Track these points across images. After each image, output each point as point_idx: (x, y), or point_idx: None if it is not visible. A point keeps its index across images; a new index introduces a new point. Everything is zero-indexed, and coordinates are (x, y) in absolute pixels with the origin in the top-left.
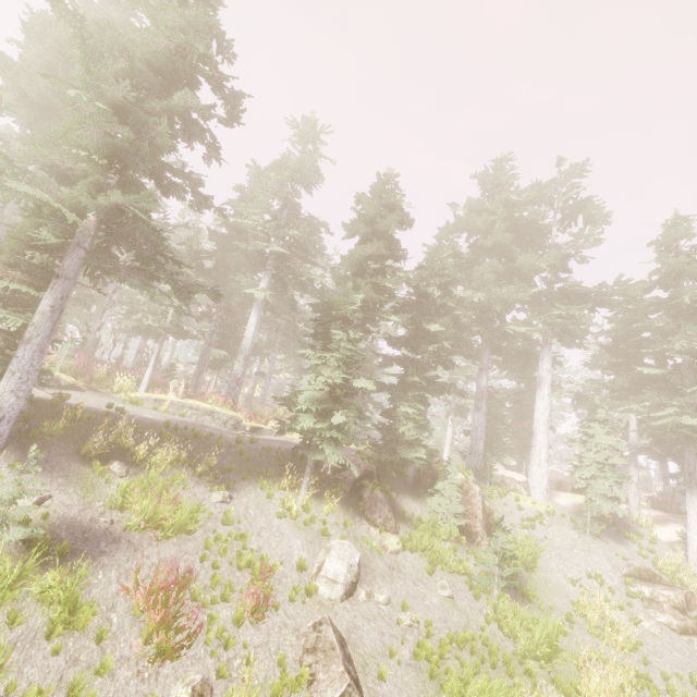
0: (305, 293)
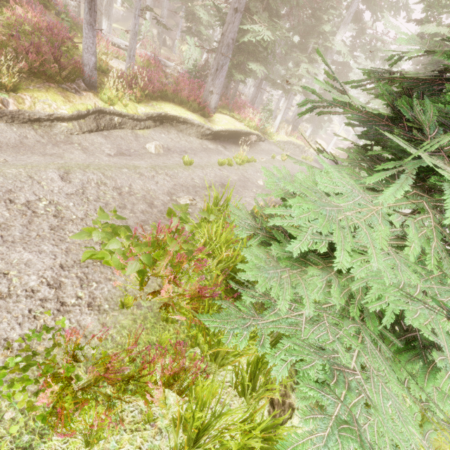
0: (359, 47)
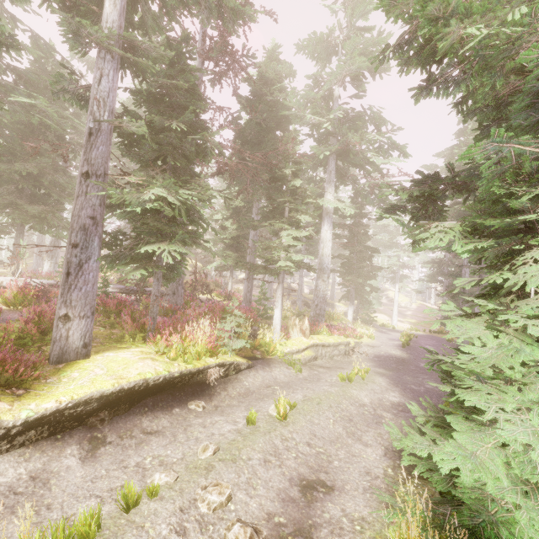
0: (362, 200)
